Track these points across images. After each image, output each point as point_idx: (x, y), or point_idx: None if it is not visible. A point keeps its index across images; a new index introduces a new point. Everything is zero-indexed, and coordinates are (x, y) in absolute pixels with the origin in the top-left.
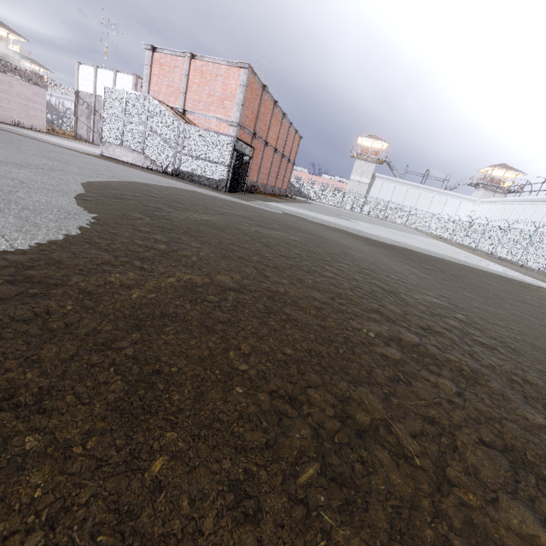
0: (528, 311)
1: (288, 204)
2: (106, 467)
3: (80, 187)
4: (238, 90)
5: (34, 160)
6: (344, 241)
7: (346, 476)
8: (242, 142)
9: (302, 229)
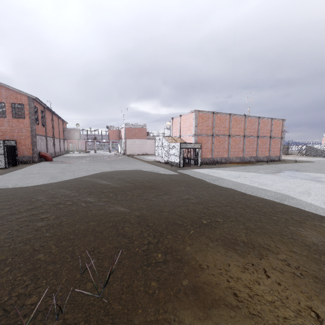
0: (155, 217)
1: (227, 167)
2: (0, 196)
3: (86, 174)
4: (193, 121)
5: (101, 169)
6: (160, 184)
7: (2, 202)
8: (188, 144)
9: (136, 180)
